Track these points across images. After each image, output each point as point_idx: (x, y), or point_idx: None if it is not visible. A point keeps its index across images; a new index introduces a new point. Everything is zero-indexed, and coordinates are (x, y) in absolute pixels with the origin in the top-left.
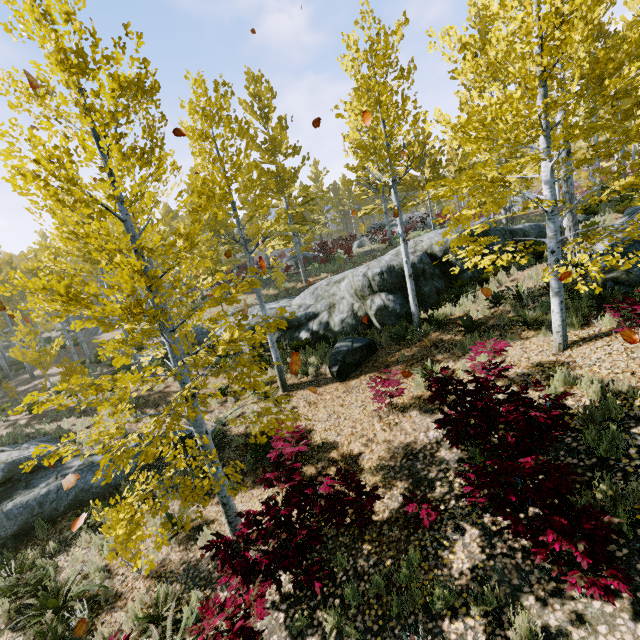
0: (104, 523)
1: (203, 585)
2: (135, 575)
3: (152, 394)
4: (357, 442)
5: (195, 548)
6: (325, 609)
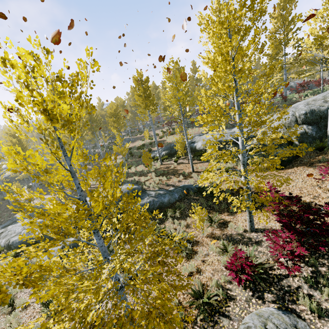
0: (177, 216)
1: (239, 243)
2: (201, 236)
3: (169, 170)
4: (306, 197)
5: (226, 230)
6: (324, 259)
